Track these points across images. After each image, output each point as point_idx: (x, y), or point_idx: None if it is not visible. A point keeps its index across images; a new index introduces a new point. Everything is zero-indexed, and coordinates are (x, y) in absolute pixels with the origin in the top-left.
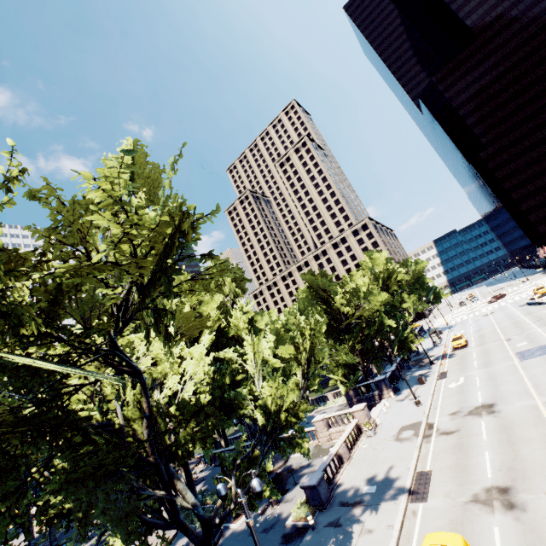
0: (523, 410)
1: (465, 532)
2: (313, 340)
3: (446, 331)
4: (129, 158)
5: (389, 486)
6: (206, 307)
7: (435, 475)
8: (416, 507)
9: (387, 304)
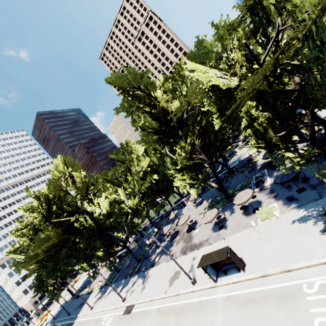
0: None
1: None
2: None
3: None
4: None
5: None
6: None
7: None
8: None
9: None
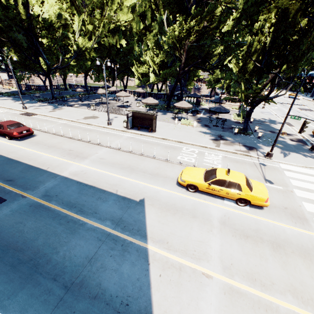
0: None
1: None
2: None
3: None
4: None
5: (275, 121)
6: None
7: (292, 123)
8: (291, 127)
9: None
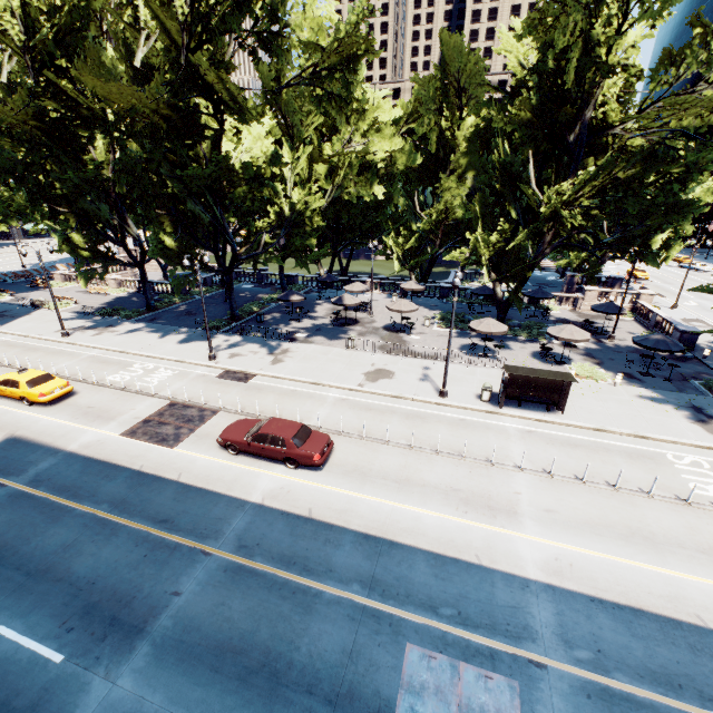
0: None
1: None
2: None
3: None
4: None
5: None
6: None
7: None
8: None
9: None
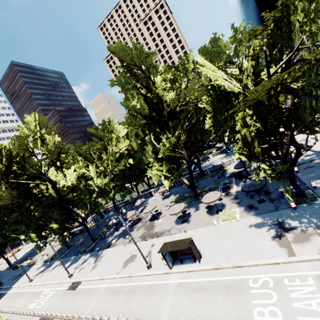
0: None
1: None
2: None
3: None
4: None
5: None
6: None
7: None
8: None
9: None
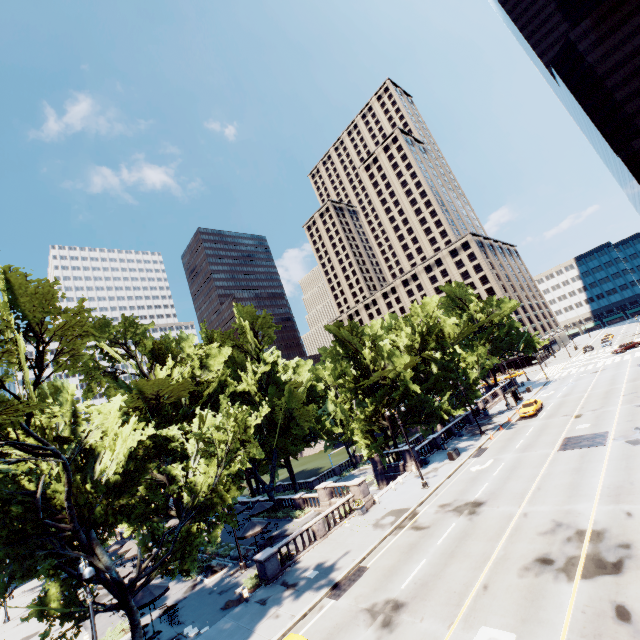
0: (497, 518)
1: (335, 639)
2: (236, 429)
3: (537, 389)
4: (3, 282)
5: (326, 575)
6: (215, 361)
7: (367, 574)
8: (327, 602)
9: (435, 361)
